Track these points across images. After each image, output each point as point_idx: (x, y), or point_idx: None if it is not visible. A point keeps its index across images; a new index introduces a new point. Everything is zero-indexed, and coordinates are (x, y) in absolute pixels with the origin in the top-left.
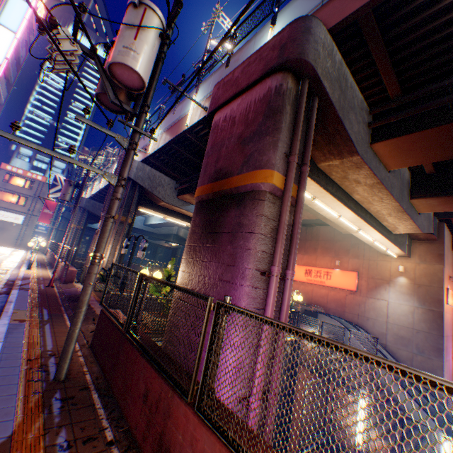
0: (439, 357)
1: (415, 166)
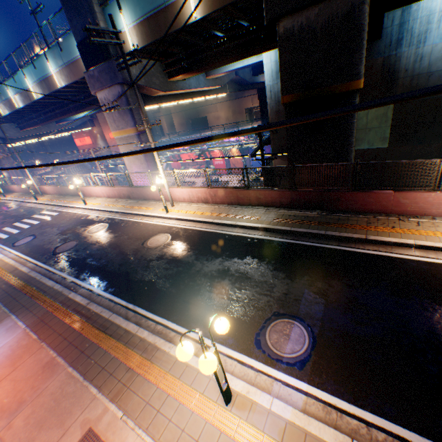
0: None
1: None
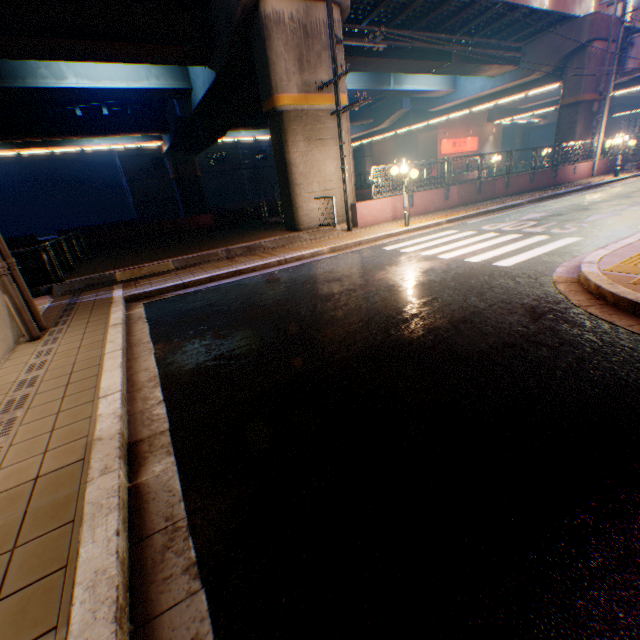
0: None
1: None
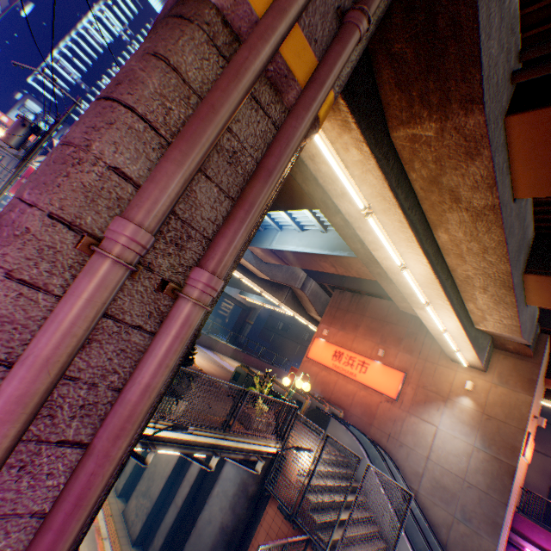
0: (493, 536)
1: (546, 222)
